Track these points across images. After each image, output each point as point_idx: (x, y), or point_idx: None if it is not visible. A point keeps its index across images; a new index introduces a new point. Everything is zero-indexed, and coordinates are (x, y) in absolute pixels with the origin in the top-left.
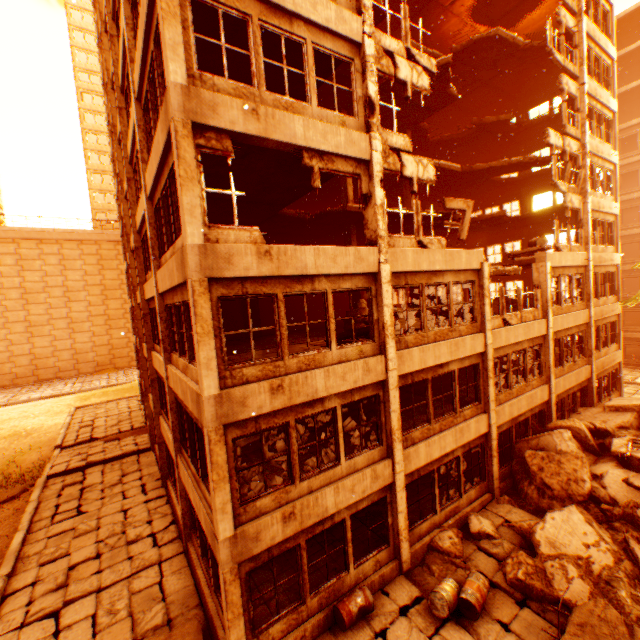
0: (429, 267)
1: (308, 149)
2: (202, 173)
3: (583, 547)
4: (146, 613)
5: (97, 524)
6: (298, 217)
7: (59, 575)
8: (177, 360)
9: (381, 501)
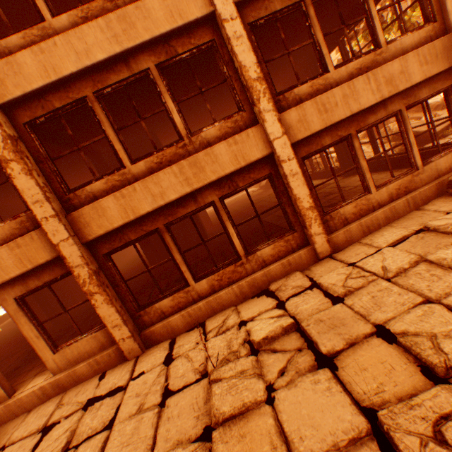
0: None
1: None
2: None
3: None
4: None
5: (184, 448)
6: None
7: (427, 419)
8: None
9: None
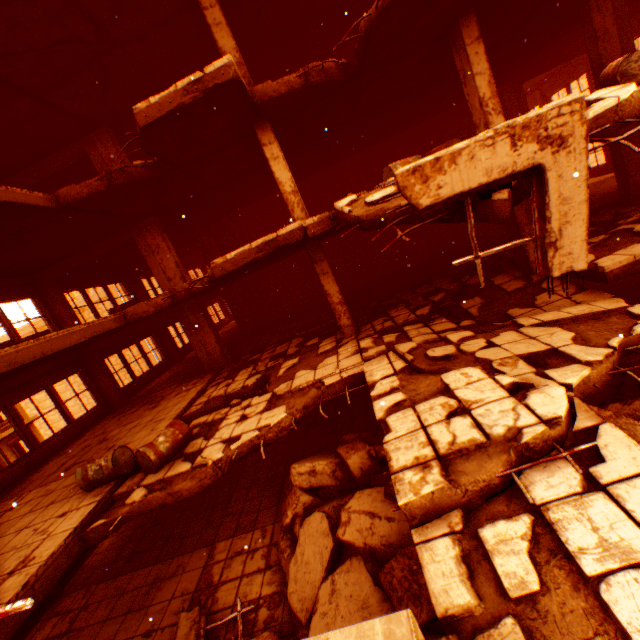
0: None
1: None
2: None
3: None
4: None
5: None
6: (175, 301)
7: None
8: None
9: None
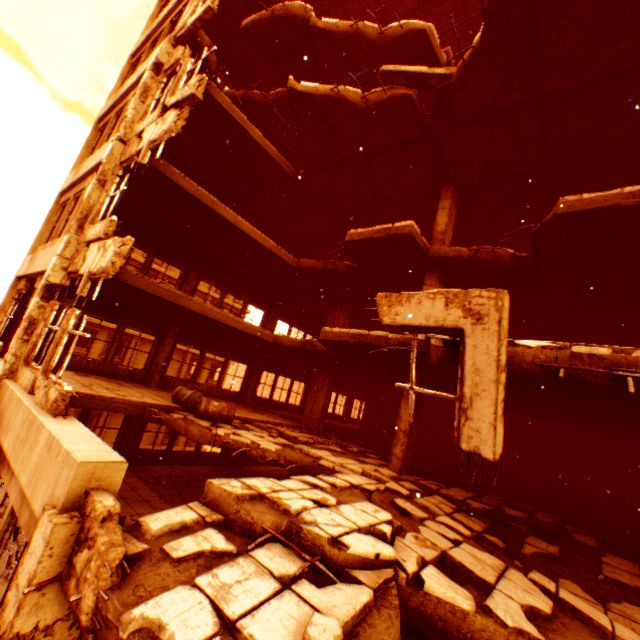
0: (4, 434)
1: (40, 274)
2: (13, 305)
3: None
4: None
5: None
6: (304, 347)
7: None
8: None
9: None
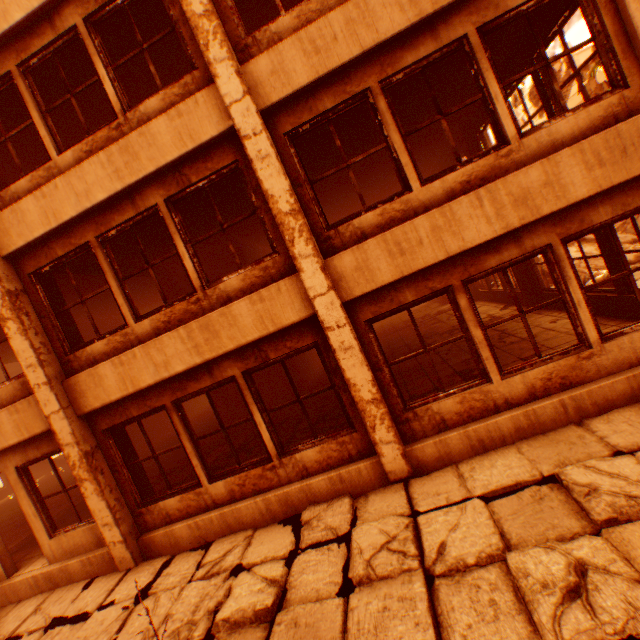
0: None
1: None
2: None
3: (577, 253)
4: (599, 491)
5: None
6: None
7: None
8: (315, 5)
9: (457, 327)
